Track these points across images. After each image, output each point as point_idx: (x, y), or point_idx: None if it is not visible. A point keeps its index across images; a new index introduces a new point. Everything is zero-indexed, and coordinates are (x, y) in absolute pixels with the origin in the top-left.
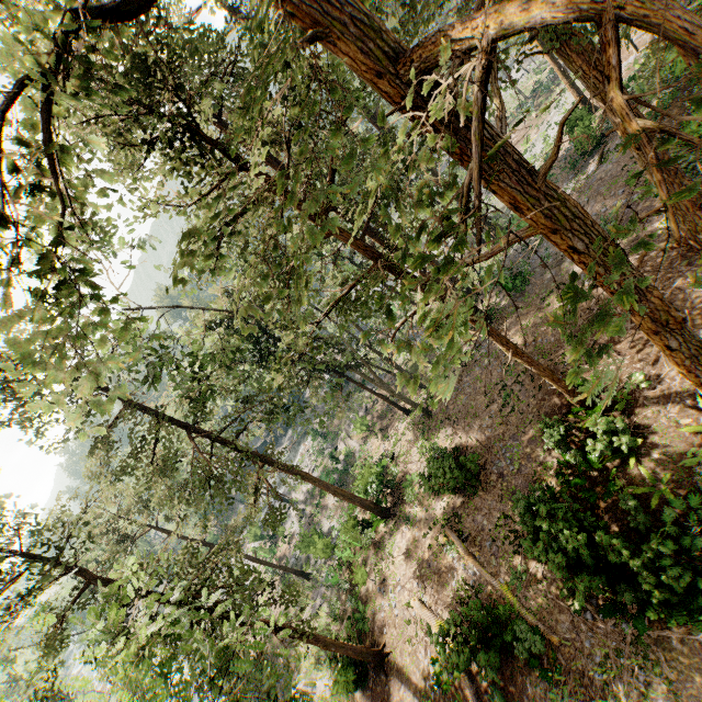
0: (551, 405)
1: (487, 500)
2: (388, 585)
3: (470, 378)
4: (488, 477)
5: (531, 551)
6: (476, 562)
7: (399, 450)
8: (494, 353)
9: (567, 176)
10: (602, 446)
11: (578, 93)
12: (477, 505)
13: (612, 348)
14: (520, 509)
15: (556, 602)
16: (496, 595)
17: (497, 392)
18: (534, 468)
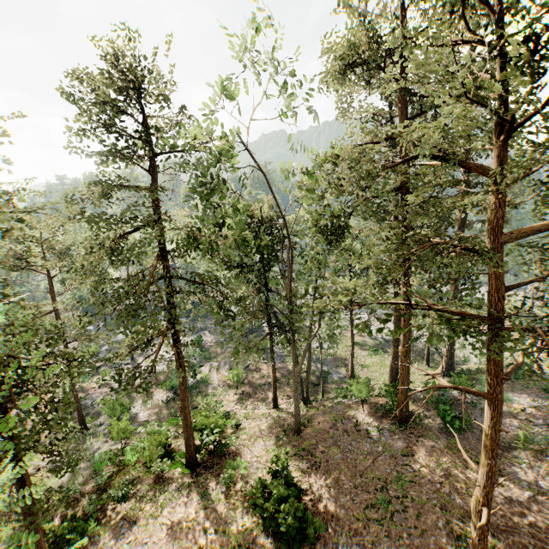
0: None
1: None
2: (133, 532)
3: (357, 446)
4: None
5: None
6: None
7: (247, 426)
8: (392, 450)
9: (537, 392)
10: None
11: None
12: None
13: None
14: None
15: None
16: None
17: (374, 485)
18: None
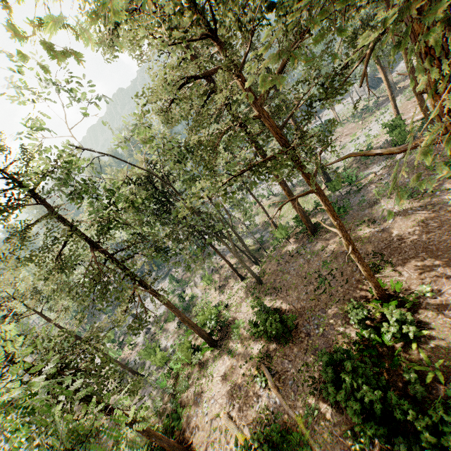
0: (354, 294)
1: (294, 350)
2: (204, 397)
3: (295, 265)
4: (298, 334)
5: (335, 395)
6: (279, 394)
7: (232, 302)
8: (315, 252)
9: (381, 158)
10: (395, 330)
11: (397, 113)
12: (286, 352)
13: (405, 265)
14: (323, 362)
15: (339, 439)
16: (290, 422)
17: (314, 277)
18: (335, 335)
